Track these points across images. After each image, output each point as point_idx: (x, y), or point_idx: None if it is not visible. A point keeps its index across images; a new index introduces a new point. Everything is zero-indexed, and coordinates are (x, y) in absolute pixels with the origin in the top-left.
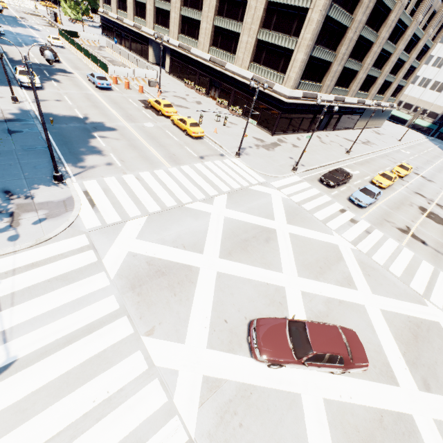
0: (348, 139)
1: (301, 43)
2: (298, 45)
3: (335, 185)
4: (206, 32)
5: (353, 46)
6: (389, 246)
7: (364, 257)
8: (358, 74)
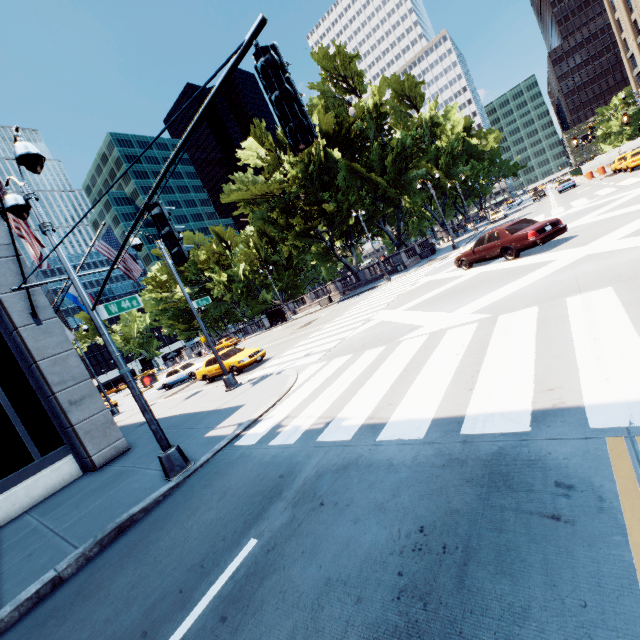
0: None
1: None
2: None
3: None
4: None
5: None
6: None
7: None
8: None
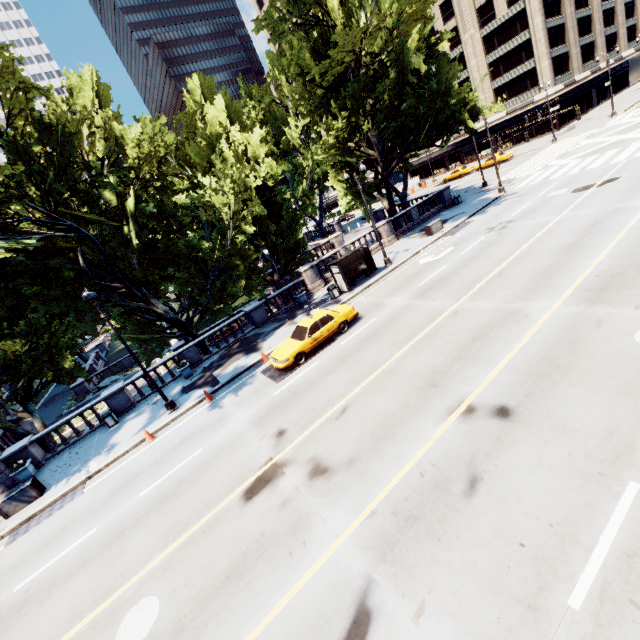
0: (635, 90)
1: (539, 58)
2: (537, 60)
3: None
4: None
5: (576, 29)
6: None
7: None
8: (596, 42)
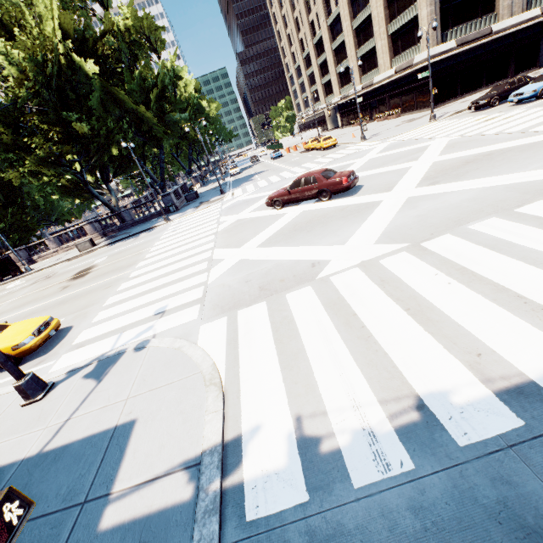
0: None
1: (420, 1)
2: (419, 5)
3: (490, 102)
4: (354, 69)
5: None
6: (539, 113)
7: (466, 138)
8: None
